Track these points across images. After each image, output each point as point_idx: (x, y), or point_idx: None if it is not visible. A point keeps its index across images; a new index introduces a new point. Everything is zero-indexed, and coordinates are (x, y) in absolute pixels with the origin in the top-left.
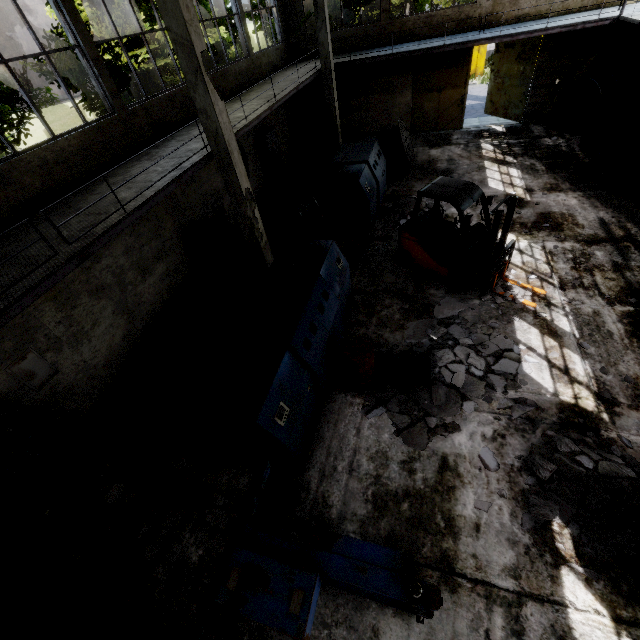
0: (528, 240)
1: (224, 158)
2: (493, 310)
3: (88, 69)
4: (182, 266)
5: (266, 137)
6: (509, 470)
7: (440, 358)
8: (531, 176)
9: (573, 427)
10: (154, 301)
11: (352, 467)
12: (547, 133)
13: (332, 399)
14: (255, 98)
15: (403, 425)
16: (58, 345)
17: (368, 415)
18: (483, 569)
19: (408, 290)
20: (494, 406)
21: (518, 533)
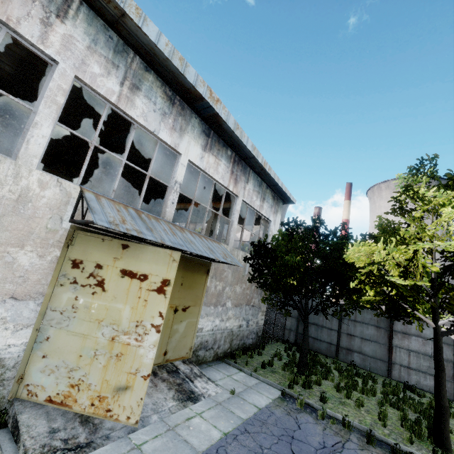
0: None
1: None
2: None
3: None
4: None
5: None
6: None
7: None
8: None
9: None
10: None
11: None
12: None
13: None
14: None
15: None
16: None
17: None
18: None
19: None
20: None
21: None
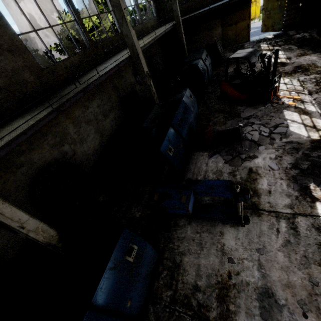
0: (289, 78)
1: (136, 57)
2: (272, 109)
3: (79, 30)
4: (120, 115)
5: (152, 59)
6: (285, 169)
7: (245, 130)
8: (289, 52)
9: (319, 148)
10: (110, 129)
11: (205, 177)
12: (297, 32)
13: (193, 155)
14: (146, 38)
15: (228, 159)
16: (75, 142)
17: (211, 158)
18: (274, 207)
19: (226, 109)
20: (275, 146)
21: (291, 192)
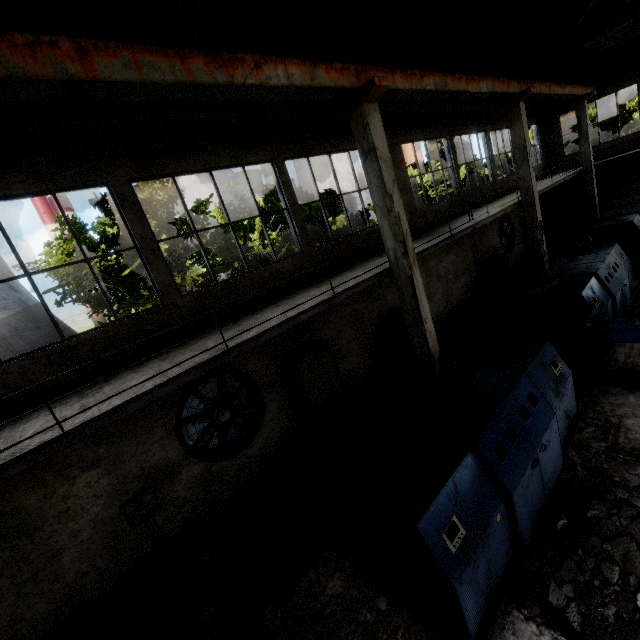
0: None
1: (529, 202)
2: None
3: (452, 176)
4: (472, 284)
5: None
6: None
7: None
8: None
9: None
10: (457, 298)
11: None
12: None
13: None
14: None
15: None
16: None
17: None
18: None
19: None
20: None
21: None
